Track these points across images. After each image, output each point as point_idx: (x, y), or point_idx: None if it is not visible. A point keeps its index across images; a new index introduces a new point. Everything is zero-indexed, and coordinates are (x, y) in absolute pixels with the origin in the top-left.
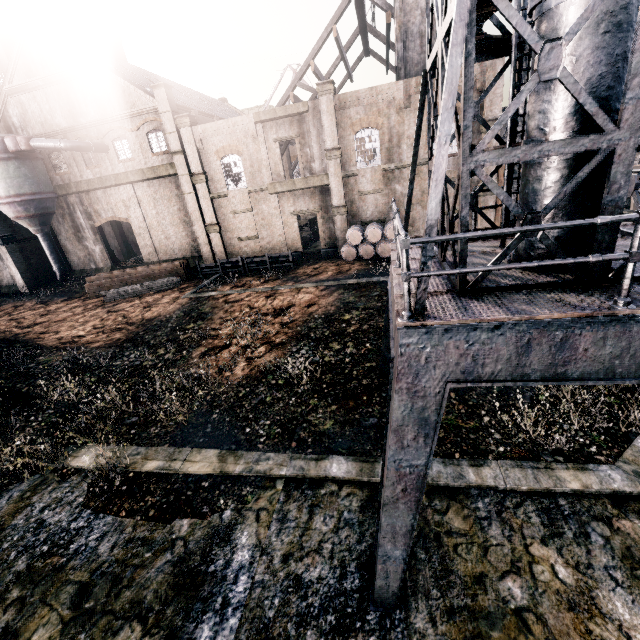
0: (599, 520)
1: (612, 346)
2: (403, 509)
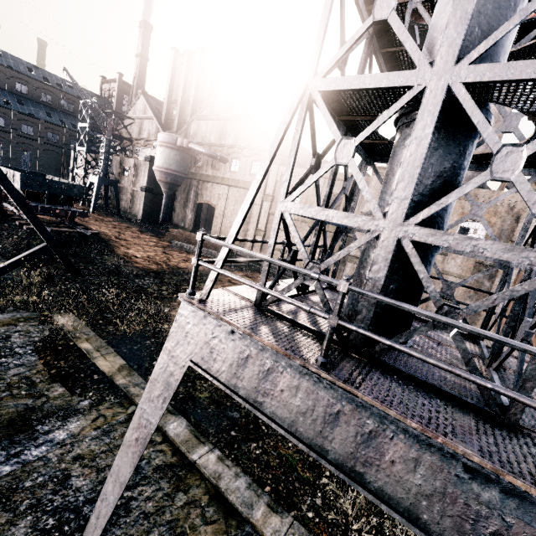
0: None
1: (301, 400)
2: (130, 458)
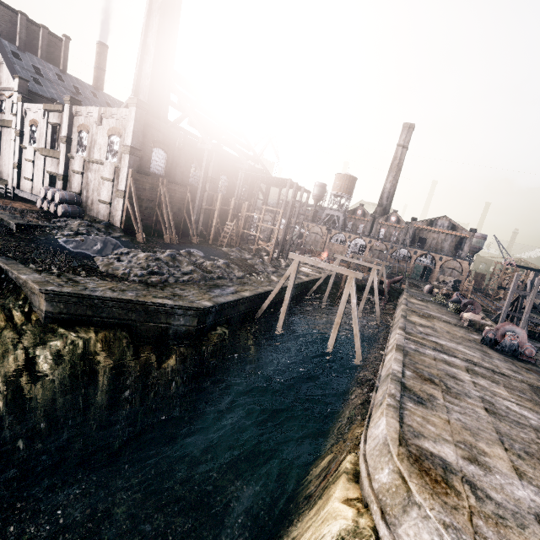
0: None
1: None
2: None
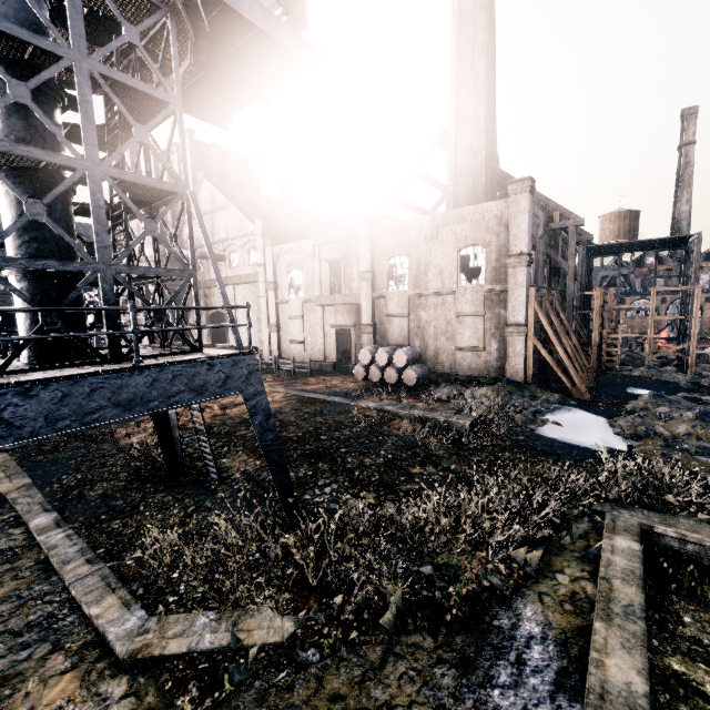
0: (55, 645)
1: None
2: None
